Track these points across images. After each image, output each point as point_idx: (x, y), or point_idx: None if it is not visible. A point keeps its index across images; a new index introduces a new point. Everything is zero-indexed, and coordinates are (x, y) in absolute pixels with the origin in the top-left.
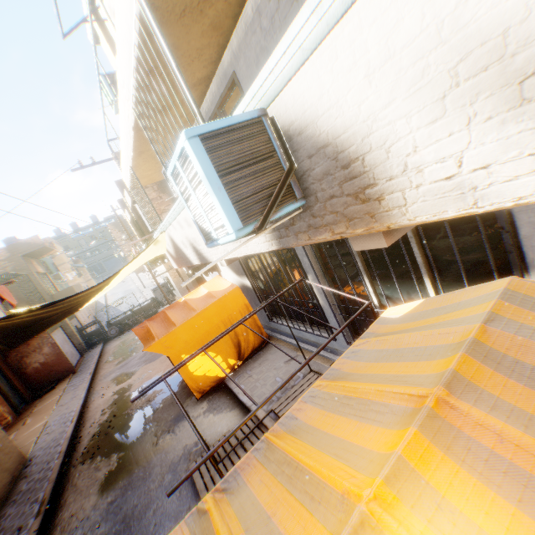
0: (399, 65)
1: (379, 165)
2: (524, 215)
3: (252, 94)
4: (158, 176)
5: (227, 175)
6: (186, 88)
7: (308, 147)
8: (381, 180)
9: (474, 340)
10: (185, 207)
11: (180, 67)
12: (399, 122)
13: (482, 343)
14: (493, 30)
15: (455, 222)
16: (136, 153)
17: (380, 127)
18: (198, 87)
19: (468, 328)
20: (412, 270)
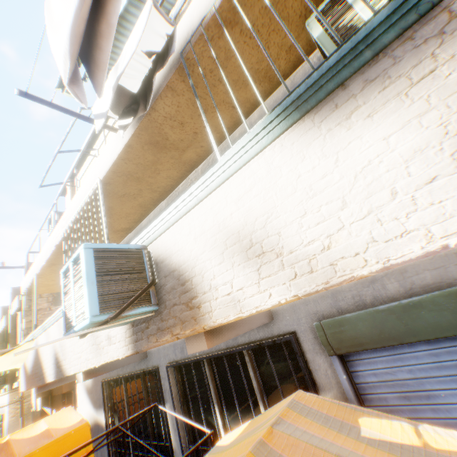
0: (207, 236)
1: (199, 284)
2: (306, 343)
3: (140, 237)
4: (59, 288)
5: (103, 276)
6: (106, 227)
7: (165, 270)
8: (200, 294)
9: (261, 439)
10: (62, 299)
11: (112, 218)
12: (207, 262)
13: (267, 442)
14: (235, 230)
15: (274, 349)
16: (49, 264)
17: (200, 263)
18: (121, 232)
19: (262, 431)
20: (249, 394)
